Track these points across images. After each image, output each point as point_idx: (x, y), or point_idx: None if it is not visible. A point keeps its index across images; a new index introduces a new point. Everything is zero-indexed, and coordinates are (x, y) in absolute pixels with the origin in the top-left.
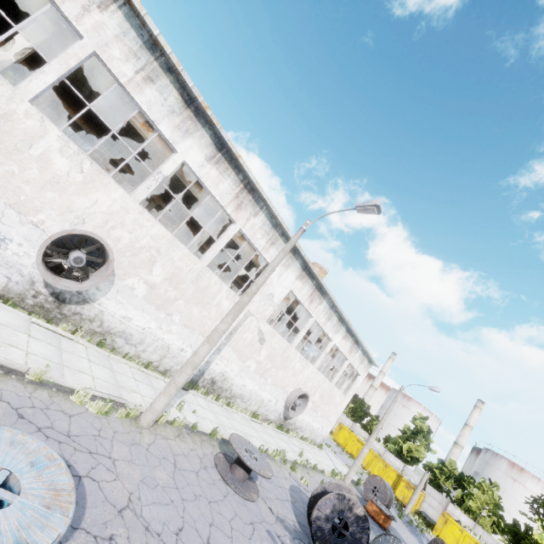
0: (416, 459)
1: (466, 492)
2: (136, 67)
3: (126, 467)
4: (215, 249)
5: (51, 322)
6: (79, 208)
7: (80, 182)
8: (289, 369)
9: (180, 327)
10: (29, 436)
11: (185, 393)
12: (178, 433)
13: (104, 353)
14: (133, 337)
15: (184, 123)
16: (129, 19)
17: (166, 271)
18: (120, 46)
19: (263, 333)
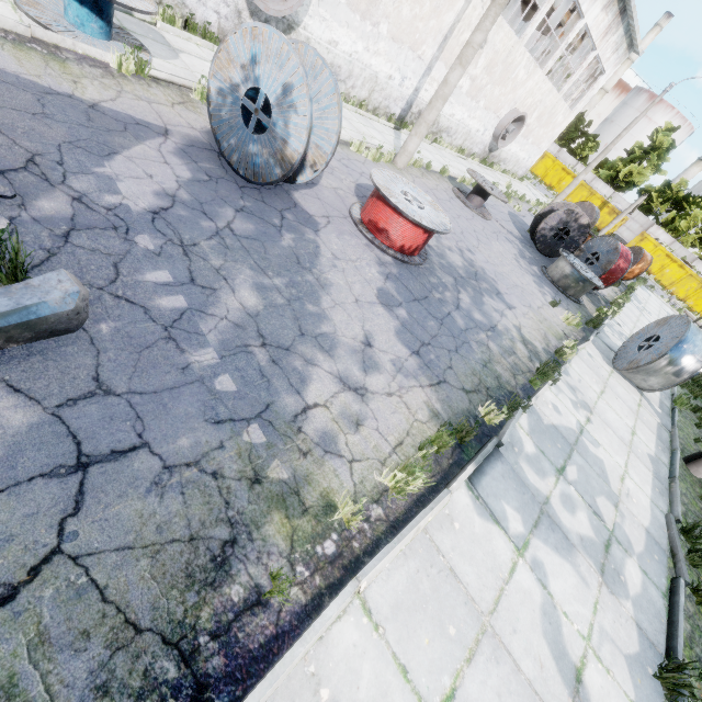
0: (632, 184)
1: (681, 214)
2: None
3: None
4: None
5: None
6: None
7: None
8: (509, 82)
9: (388, 43)
10: (396, 175)
11: (399, 134)
12: (420, 173)
13: None
14: (341, 70)
15: None
16: None
17: None
18: None
19: None
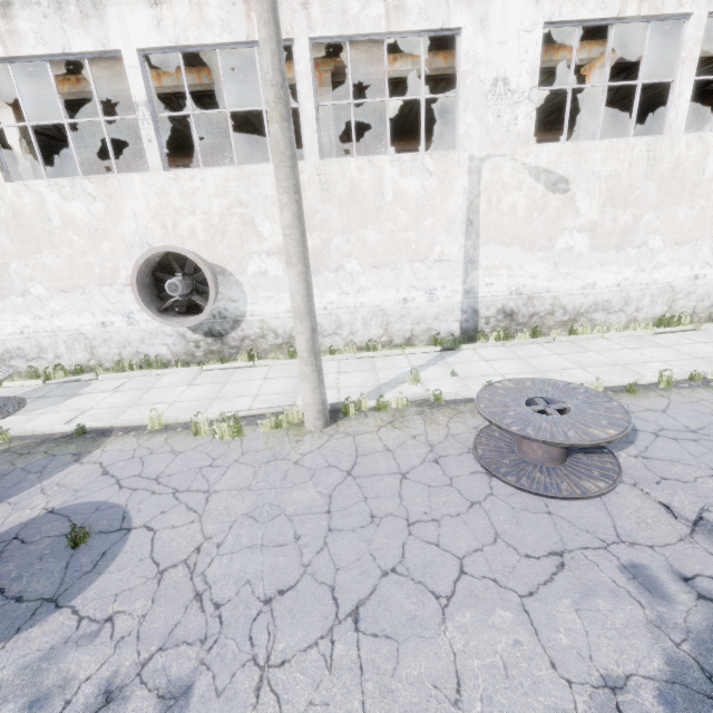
0: None
1: None
2: None
3: (228, 500)
4: (306, 121)
5: (223, 361)
6: (133, 237)
7: (105, 210)
8: (705, 187)
9: (371, 274)
10: None
11: (451, 355)
12: (392, 418)
13: (294, 362)
14: (322, 326)
15: (82, 1)
16: None
17: (276, 220)
18: None
19: (547, 171)
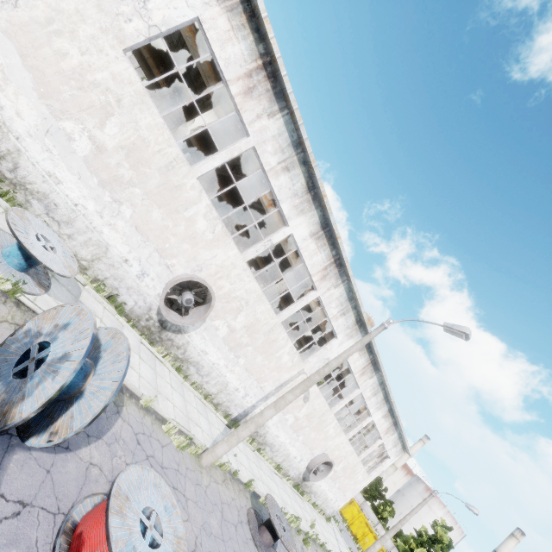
0: None
1: None
2: (280, 159)
3: (193, 509)
4: (292, 309)
5: (152, 344)
6: (202, 259)
7: (209, 239)
8: (322, 432)
9: (242, 369)
10: (162, 480)
11: (229, 431)
12: (224, 477)
13: (180, 379)
14: (203, 368)
15: (301, 204)
16: (287, 124)
17: (247, 320)
18: (273, 143)
19: (309, 392)
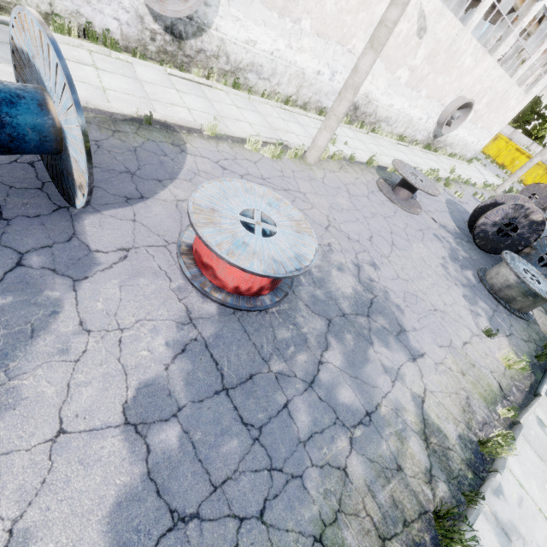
0: None
1: None
2: None
3: (314, 199)
4: None
5: (183, 70)
6: None
7: None
8: (453, 70)
9: (312, 39)
10: (253, 184)
11: None
12: (339, 165)
13: (243, 96)
14: (263, 68)
15: None
16: None
17: None
18: None
19: (424, 17)
